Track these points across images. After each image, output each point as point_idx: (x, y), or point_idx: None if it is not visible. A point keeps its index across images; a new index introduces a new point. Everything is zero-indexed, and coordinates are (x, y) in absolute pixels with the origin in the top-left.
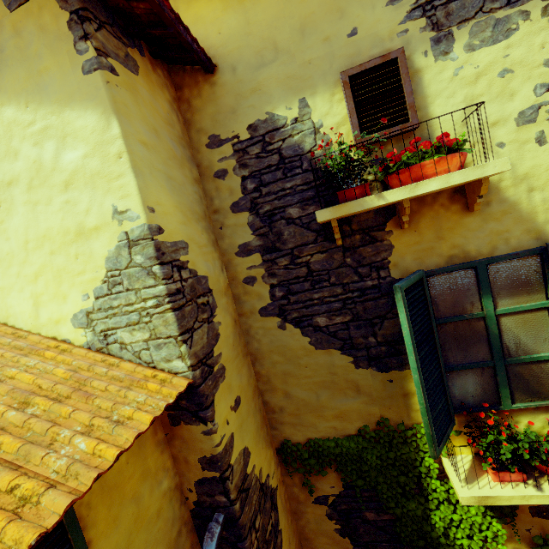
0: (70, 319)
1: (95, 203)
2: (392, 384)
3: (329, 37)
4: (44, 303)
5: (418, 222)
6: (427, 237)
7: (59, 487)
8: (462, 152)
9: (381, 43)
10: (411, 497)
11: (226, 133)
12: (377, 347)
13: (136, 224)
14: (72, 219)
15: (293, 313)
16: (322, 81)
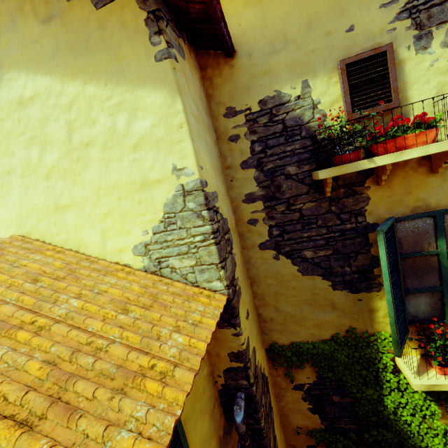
0: (131, 249)
1: (158, 162)
2: (360, 303)
3: (331, 31)
4: (110, 236)
5: (391, 180)
6: (398, 192)
7: (180, 366)
8: (437, 128)
9: (373, 38)
10: (369, 386)
11: (240, 106)
12: (350, 275)
13: (191, 179)
14: (138, 173)
15: (286, 247)
16: (322, 66)
